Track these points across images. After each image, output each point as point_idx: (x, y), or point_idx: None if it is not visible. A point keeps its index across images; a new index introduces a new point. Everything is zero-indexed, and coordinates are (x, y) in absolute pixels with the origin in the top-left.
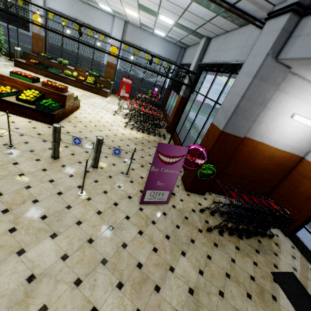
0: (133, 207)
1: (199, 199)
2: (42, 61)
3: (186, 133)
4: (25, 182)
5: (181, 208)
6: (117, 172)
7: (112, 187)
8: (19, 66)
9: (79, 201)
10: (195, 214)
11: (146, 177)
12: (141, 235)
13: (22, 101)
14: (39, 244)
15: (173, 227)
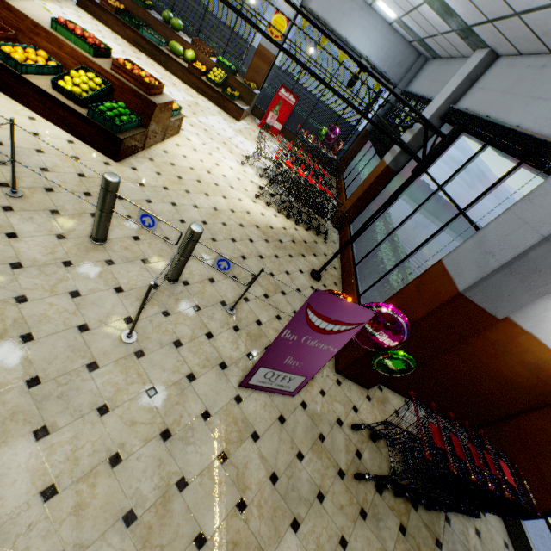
0: (223, 392)
1: (358, 397)
2: (131, 9)
3: (372, 246)
4: (18, 287)
5: (316, 412)
6: (214, 301)
7: (195, 335)
8: (86, 7)
9: (119, 355)
10: (341, 432)
11: (267, 324)
12: (222, 465)
13: (63, 94)
14: (3, 448)
15: (291, 455)
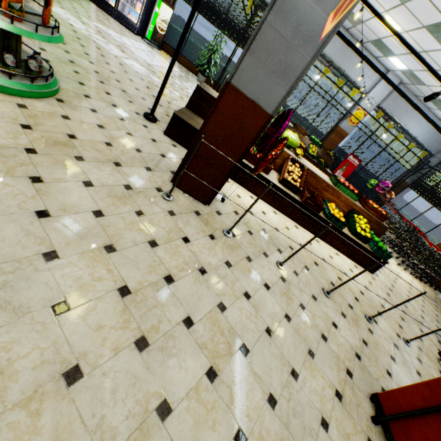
0: None
1: None
2: None
3: None
4: None
5: None
6: None
7: None
8: None
9: None
10: None
11: None
12: None
13: (356, 236)
14: None
15: None
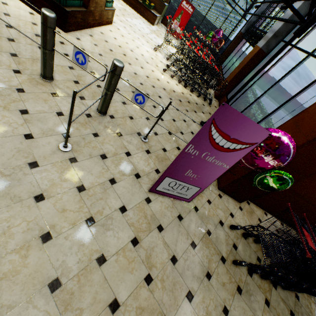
0: (137, 194)
1: (233, 207)
2: None
3: (245, 106)
4: None
5: (205, 215)
6: (132, 131)
7: (117, 152)
8: None
9: (56, 159)
10: (222, 230)
11: (170, 151)
12: (134, 247)
13: None
14: None
15: (187, 243)
